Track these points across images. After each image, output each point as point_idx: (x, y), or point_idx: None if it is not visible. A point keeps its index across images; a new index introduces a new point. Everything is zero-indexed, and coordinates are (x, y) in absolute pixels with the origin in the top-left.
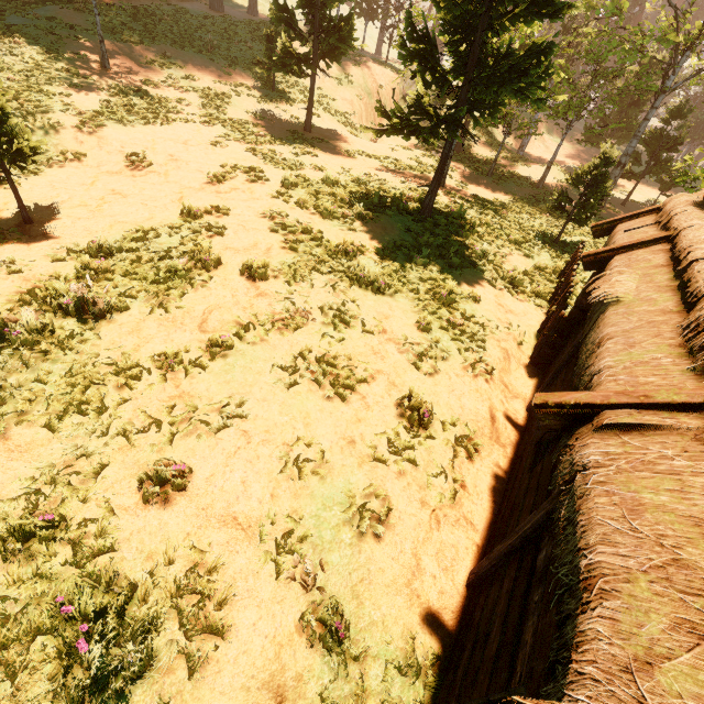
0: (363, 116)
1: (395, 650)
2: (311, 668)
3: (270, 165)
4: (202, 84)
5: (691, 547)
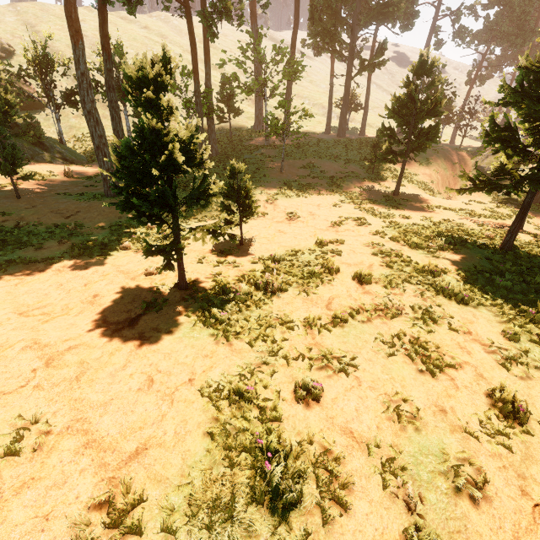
0: (439, 183)
1: None
2: None
3: (370, 216)
4: (329, 174)
5: None
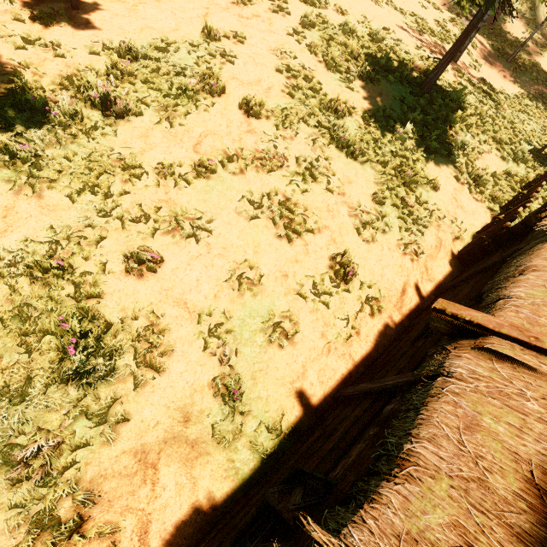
0: None
1: (269, 417)
2: (211, 409)
3: None
4: None
5: (500, 476)
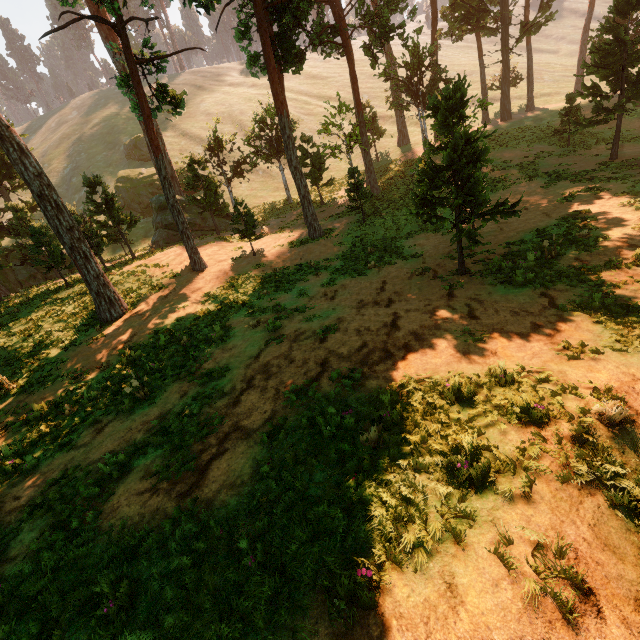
0: None
1: None
2: None
3: (601, 183)
4: (514, 162)
5: None
